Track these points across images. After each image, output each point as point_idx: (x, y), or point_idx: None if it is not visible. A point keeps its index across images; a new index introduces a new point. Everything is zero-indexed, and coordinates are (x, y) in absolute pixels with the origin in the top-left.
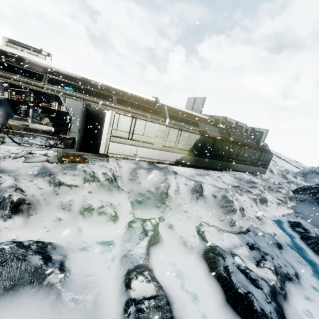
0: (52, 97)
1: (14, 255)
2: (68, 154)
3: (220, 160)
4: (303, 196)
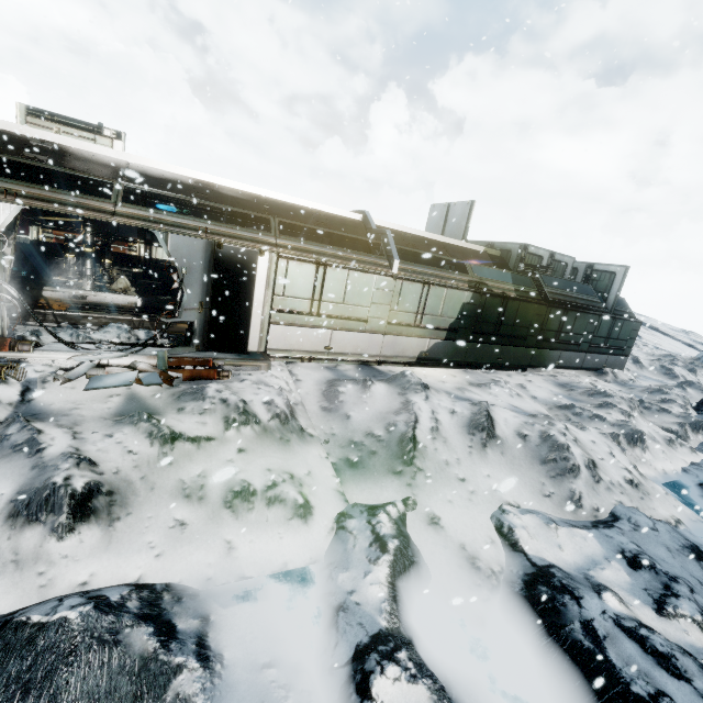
0: (132, 229)
1: (91, 635)
2: (180, 361)
3: (519, 346)
4: None
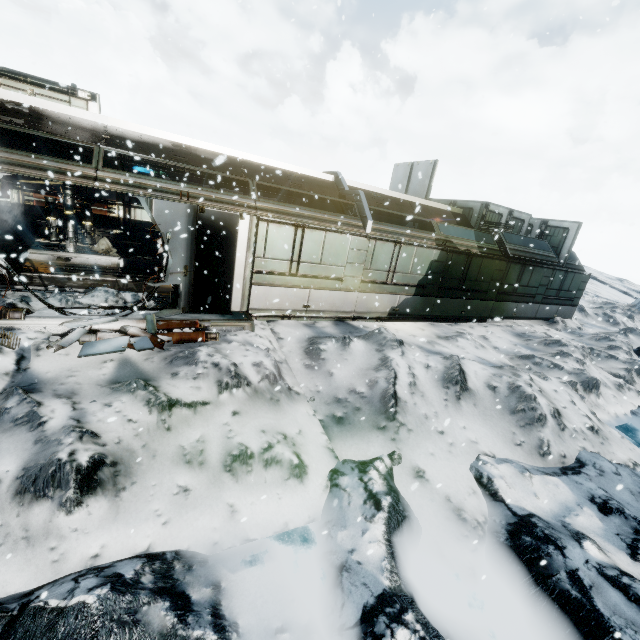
0: (110, 192)
1: (111, 618)
2: (168, 324)
3: (480, 300)
4: None
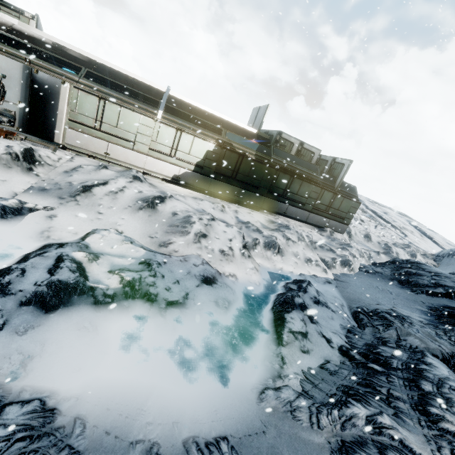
0: None
1: None
2: None
3: (252, 192)
4: (379, 269)
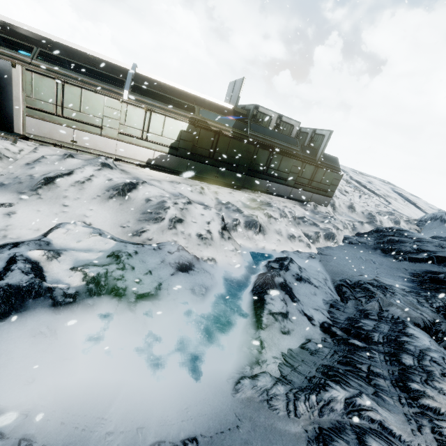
0: None
1: None
2: None
3: (232, 171)
4: (363, 239)
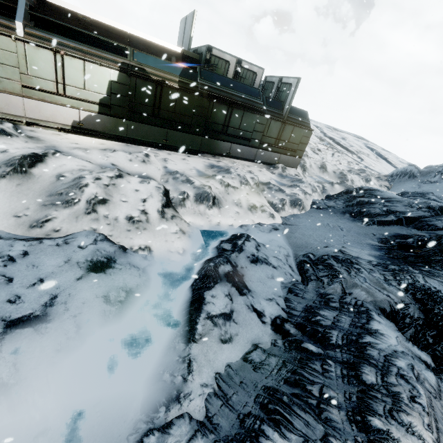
0: None
1: None
2: None
3: (185, 132)
4: (332, 202)
